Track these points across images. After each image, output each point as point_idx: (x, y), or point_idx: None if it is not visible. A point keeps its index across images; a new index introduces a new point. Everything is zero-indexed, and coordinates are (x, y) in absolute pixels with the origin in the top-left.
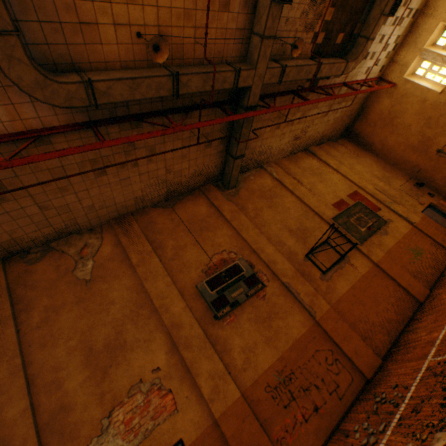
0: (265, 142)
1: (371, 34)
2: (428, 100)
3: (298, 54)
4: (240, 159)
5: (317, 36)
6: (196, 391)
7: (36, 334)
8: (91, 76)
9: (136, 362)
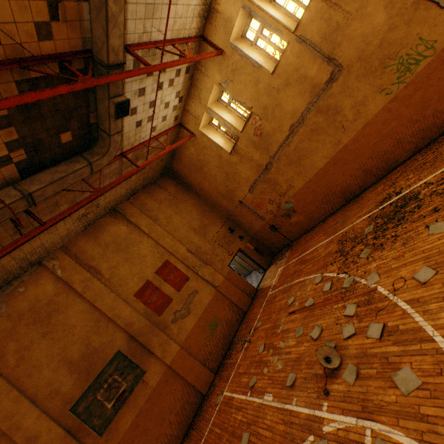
0: (20, 251)
1: (111, 131)
2: (223, 157)
3: None
4: None
5: None
6: None
7: None
8: None
9: None
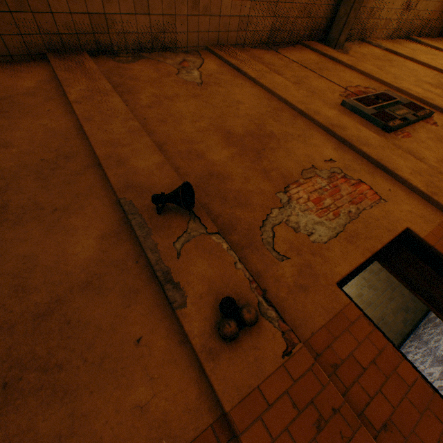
0: None
1: None
2: None
3: None
4: None
5: None
6: (399, 187)
7: (149, 111)
8: None
9: (297, 151)
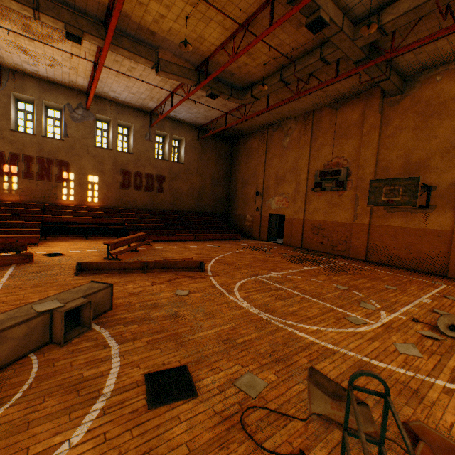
0: None
1: None
2: None
3: (376, 28)
4: (385, 81)
5: None
6: (293, 208)
7: (268, 162)
8: (254, 91)
9: (285, 187)
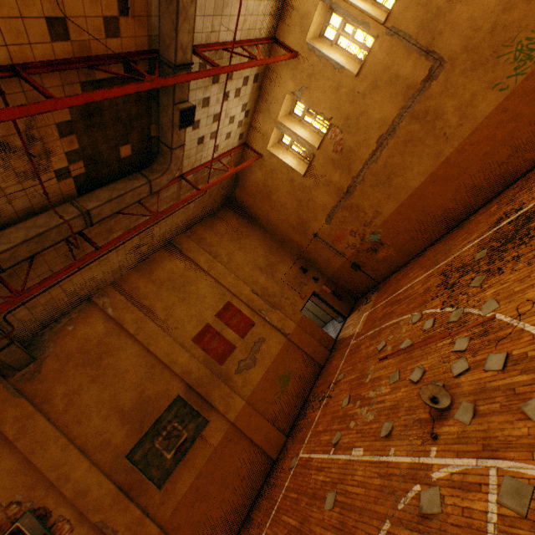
0: (71, 283)
1: (173, 144)
2: (296, 180)
3: None
4: (8, 348)
5: (46, 193)
6: None
7: None
8: None
9: None
